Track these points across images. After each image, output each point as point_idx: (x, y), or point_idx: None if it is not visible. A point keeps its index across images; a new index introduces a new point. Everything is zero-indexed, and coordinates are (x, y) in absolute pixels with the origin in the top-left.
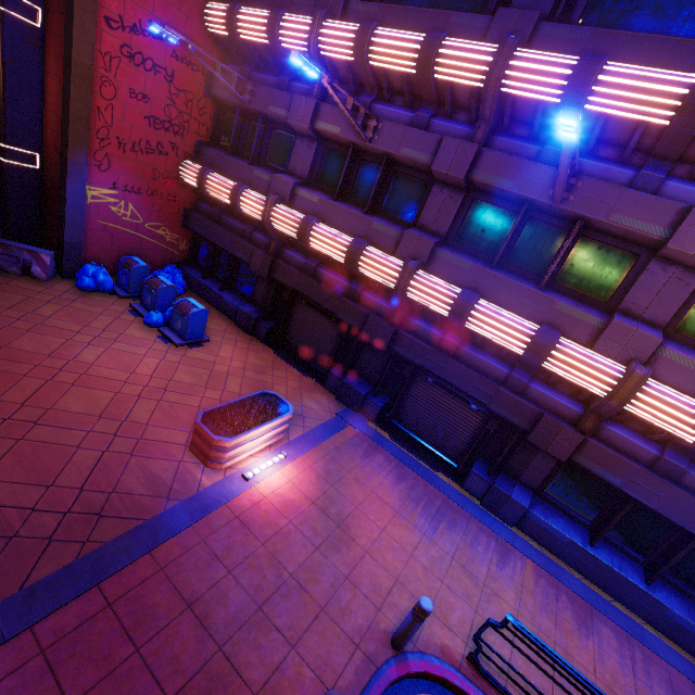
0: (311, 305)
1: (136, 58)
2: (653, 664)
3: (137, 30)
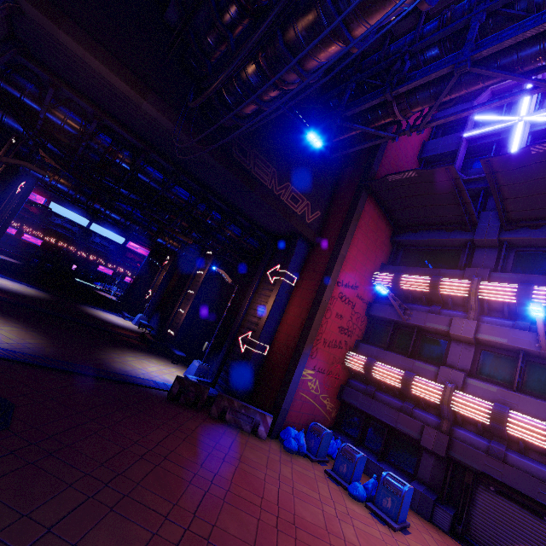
0: (502, 493)
1: (342, 298)
2: None
3: (346, 286)
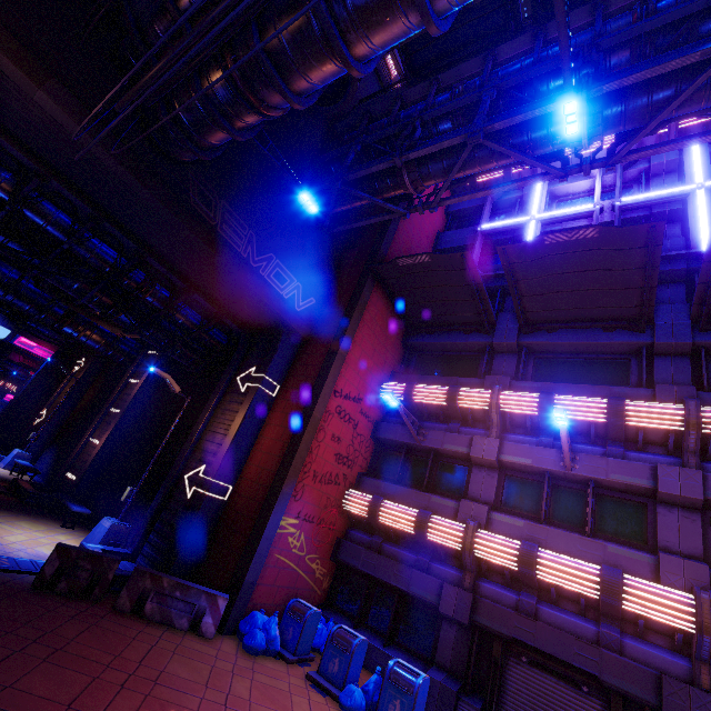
0: (535, 664)
1: (341, 413)
2: None
3: (347, 397)
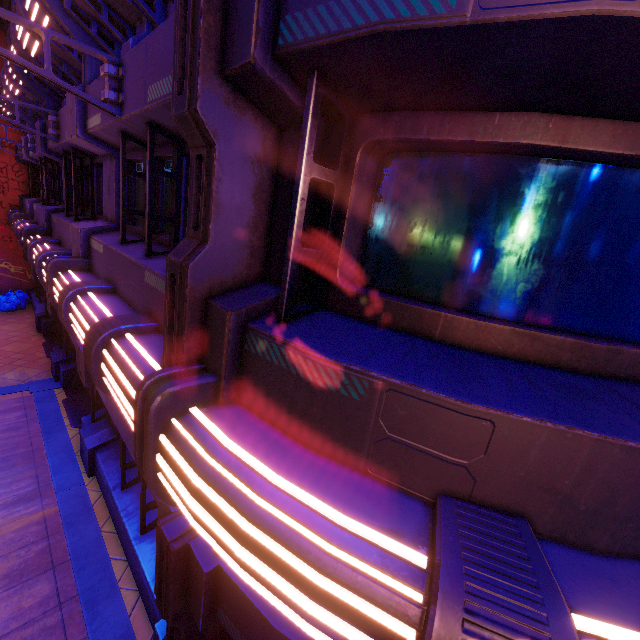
0: None
1: None
2: (57, 634)
3: None
